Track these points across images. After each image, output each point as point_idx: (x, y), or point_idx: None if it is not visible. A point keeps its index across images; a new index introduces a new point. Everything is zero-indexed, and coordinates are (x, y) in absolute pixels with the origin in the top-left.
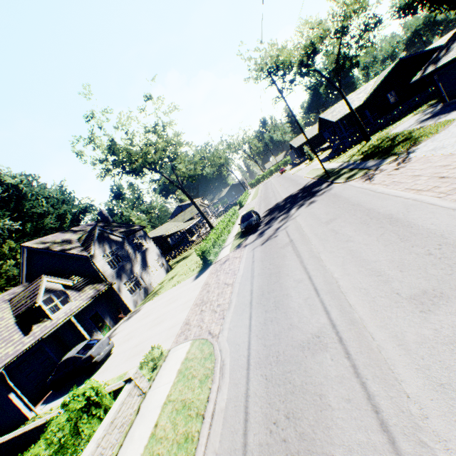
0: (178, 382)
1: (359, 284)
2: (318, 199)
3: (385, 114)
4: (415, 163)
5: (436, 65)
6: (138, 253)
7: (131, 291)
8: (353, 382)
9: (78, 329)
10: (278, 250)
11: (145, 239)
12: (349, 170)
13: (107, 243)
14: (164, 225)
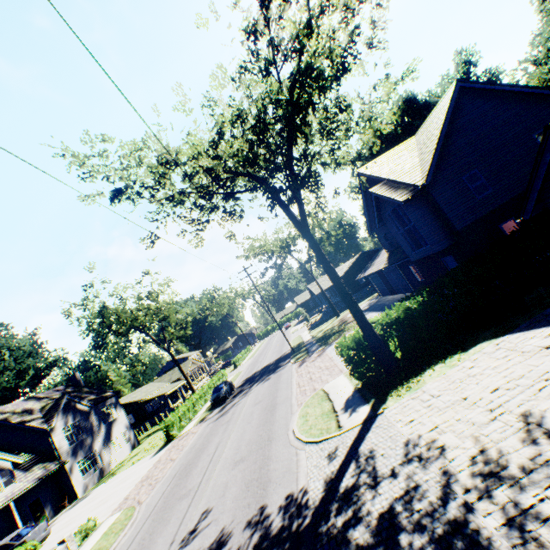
0: (101, 539)
1: (228, 455)
2: (272, 376)
3: (357, 291)
4: (320, 359)
5: (363, 274)
6: (104, 424)
7: (84, 471)
8: (185, 509)
9: (12, 519)
10: (219, 427)
11: (116, 407)
12: (304, 350)
13: (72, 413)
14: (147, 386)
